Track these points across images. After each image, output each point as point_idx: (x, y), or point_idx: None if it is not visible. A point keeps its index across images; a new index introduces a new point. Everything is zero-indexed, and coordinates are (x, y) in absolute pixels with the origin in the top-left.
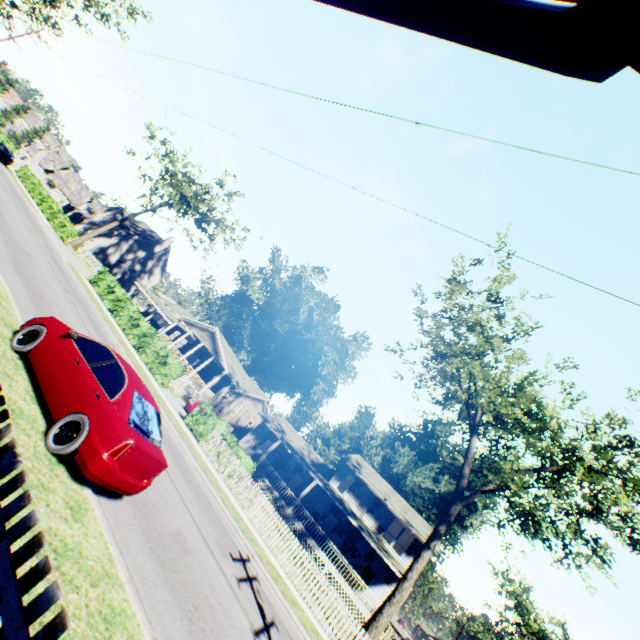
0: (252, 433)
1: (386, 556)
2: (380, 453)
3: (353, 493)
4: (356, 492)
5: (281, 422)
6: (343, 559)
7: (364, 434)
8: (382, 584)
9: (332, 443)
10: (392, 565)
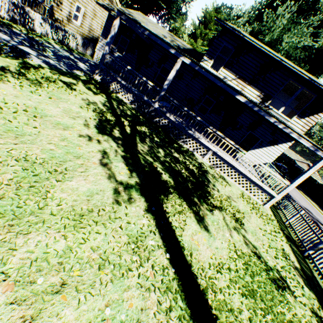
0: (103, 37)
1: (293, 131)
2: (247, 31)
3: (231, 68)
4: (235, 65)
5: (133, 14)
6: (223, 134)
7: (230, 15)
8: (266, 146)
9: (198, 35)
10: (302, 139)
